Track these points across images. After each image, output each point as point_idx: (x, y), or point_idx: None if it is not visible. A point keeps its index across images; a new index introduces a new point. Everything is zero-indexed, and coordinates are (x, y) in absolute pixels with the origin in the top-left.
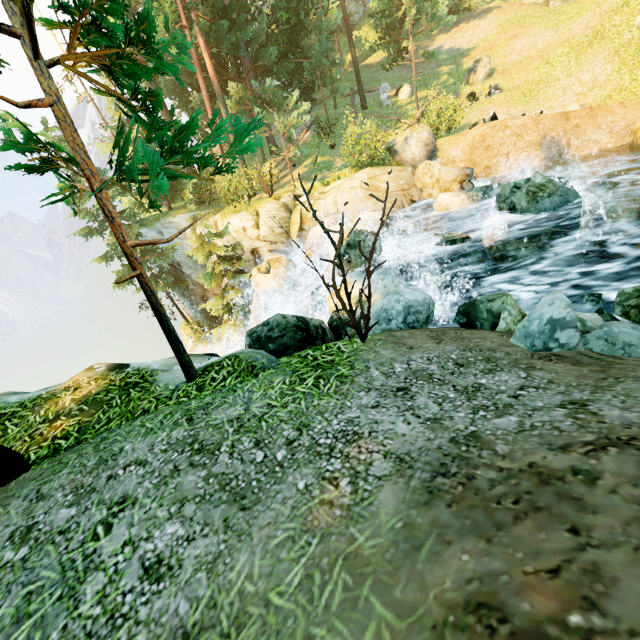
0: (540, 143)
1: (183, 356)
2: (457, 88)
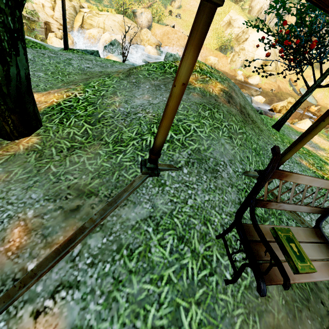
0: (183, 47)
1: (67, 39)
2: (167, 4)
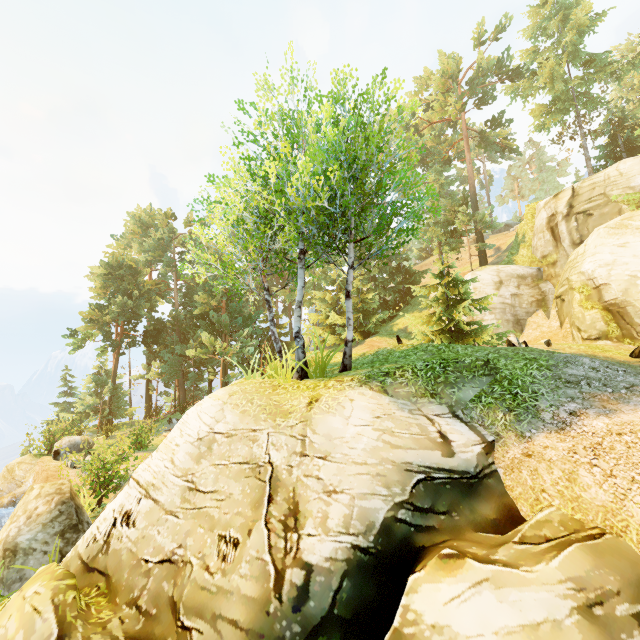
0: None
1: None
2: None
